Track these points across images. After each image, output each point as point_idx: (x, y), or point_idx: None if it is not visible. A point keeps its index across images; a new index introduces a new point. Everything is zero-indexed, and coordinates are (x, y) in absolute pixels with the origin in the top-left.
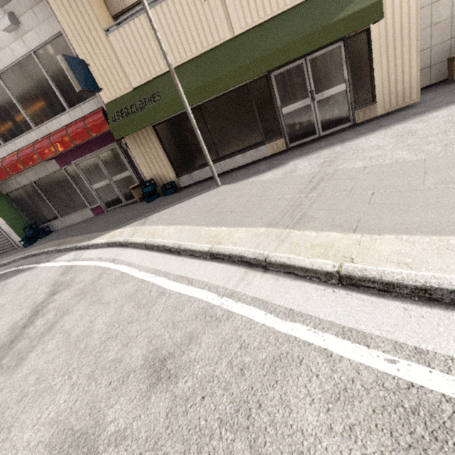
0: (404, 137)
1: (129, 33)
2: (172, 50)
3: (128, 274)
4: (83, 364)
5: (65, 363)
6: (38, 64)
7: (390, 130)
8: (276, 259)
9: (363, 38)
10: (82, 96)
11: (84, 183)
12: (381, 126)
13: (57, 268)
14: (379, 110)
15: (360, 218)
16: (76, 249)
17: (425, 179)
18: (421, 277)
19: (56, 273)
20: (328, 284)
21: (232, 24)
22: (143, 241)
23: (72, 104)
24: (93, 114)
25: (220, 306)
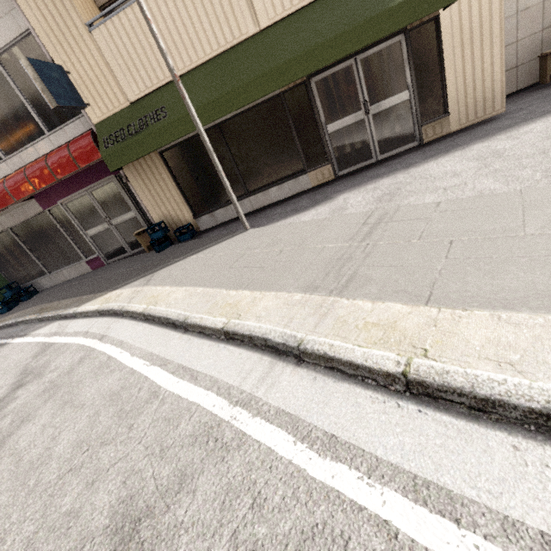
0: (488, 160)
1: (119, 28)
2: (178, 51)
3: (116, 359)
4: (26, 516)
5: (2, 512)
6: (2, 73)
7: (469, 150)
8: (313, 346)
9: (430, 30)
10: (65, 115)
11: (76, 229)
12: (456, 145)
13: (32, 346)
14: (453, 125)
15: (434, 281)
16: (61, 318)
17: (525, 220)
18: (539, 392)
19: (29, 354)
20: (389, 392)
21: (257, 13)
22: (142, 309)
23: (52, 126)
24: (80, 139)
25: (230, 421)
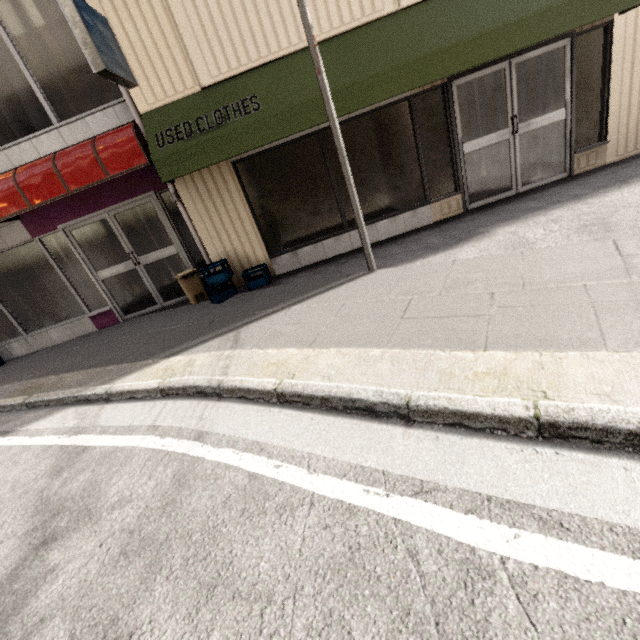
0: None
1: None
2: (284, 22)
3: (274, 479)
4: None
5: None
6: None
7: None
8: None
9: (598, 38)
10: (90, 99)
11: (81, 268)
12: (630, 176)
13: (35, 452)
14: (609, 155)
15: None
16: (76, 403)
17: None
18: None
19: (37, 468)
20: None
21: None
22: (273, 385)
23: (66, 115)
24: (114, 133)
25: None
